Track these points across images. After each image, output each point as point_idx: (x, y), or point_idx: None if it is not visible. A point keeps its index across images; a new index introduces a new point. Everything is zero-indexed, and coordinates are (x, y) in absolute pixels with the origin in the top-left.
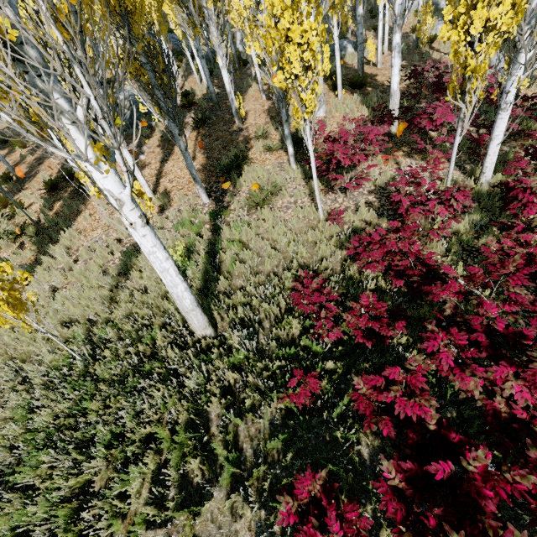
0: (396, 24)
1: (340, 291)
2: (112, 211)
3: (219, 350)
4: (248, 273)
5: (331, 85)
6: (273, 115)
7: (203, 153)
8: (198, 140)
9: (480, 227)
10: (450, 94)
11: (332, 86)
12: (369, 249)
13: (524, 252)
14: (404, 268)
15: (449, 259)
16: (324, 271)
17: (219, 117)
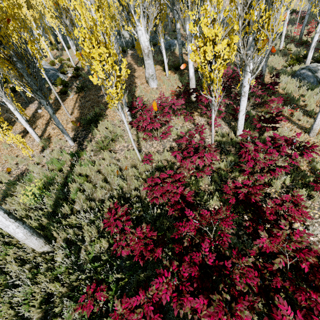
0: (188, 40)
1: (141, 213)
2: (10, 149)
3: (50, 263)
4: (82, 202)
5: (163, 68)
6: (126, 85)
7: (78, 109)
8: (77, 100)
9: (234, 165)
10: (205, 90)
11: (164, 68)
12: (153, 189)
13: (245, 191)
14: (174, 202)
15: (212, 188)
16: (132, 199)
17: (93, 85)
